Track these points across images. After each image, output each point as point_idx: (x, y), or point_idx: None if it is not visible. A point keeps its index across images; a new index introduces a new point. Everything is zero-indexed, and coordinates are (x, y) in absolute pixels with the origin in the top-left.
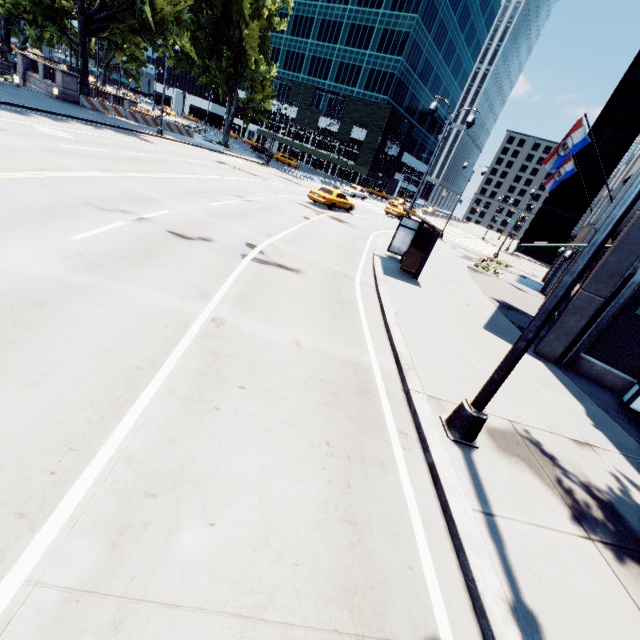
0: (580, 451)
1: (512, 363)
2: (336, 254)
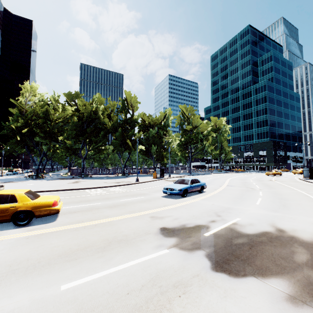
0: None
1: None
2: (289, 179)
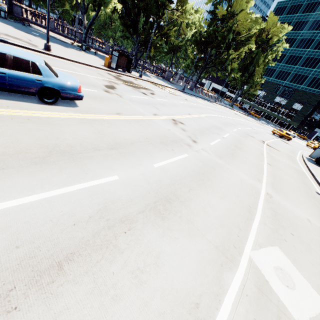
0: None
1: None
2: (288, 151)
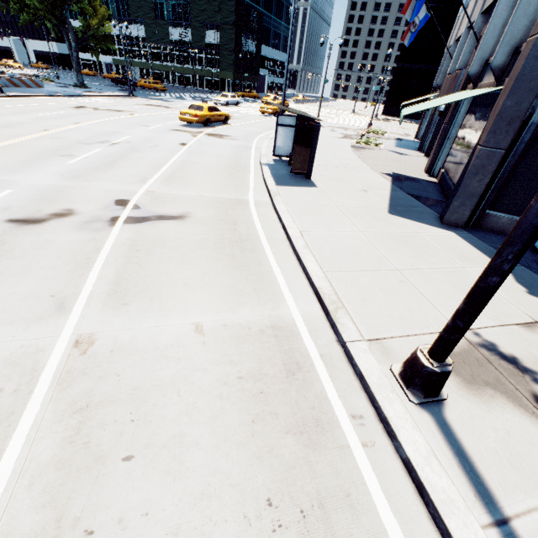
0: (535, 337)
1: (481, 305)
2: (222, 178)
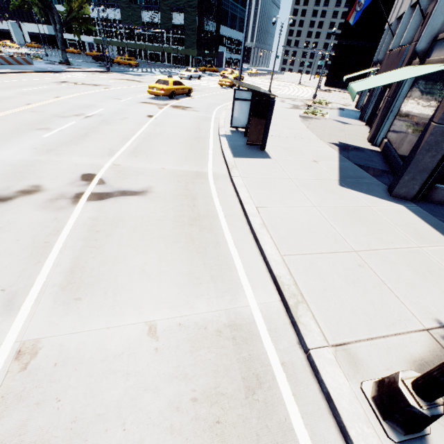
0: None
1: None
2: (184, 149)
